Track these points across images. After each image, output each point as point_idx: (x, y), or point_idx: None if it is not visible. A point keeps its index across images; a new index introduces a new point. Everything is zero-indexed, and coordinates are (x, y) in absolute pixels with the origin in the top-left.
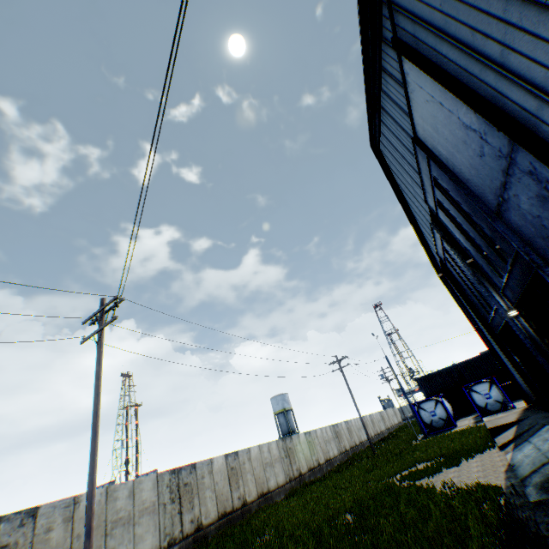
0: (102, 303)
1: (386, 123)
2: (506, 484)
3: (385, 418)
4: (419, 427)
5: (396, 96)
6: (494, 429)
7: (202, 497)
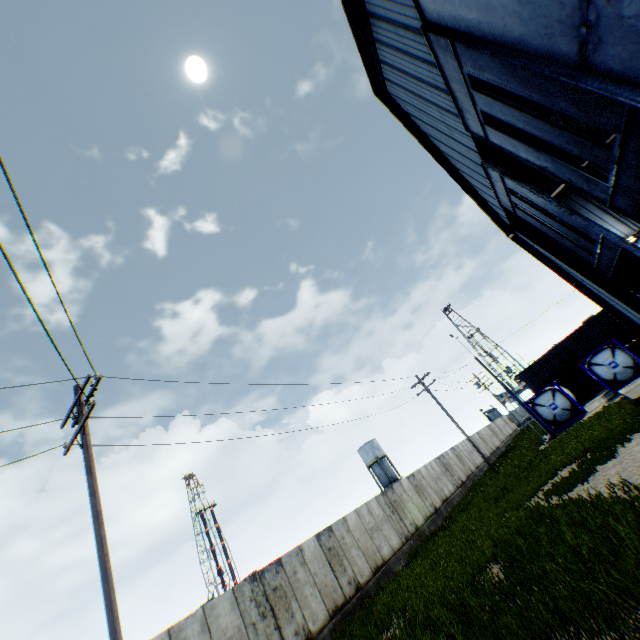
0: (77, 392)
1: (382, 38)
2: None
3: (496, 431)
4: (542, 427)
5: None
6: None
7: (301, 599)
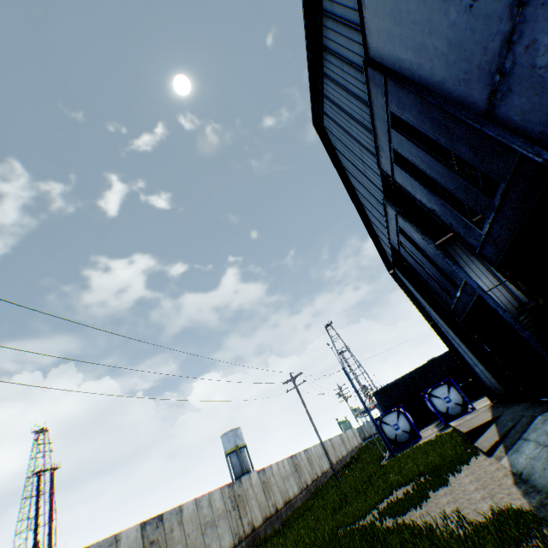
0: None
1: (330, 72)
2: (532, 504)
3: (345, 440)
4: (385, 444)
5: (342, 4)
6: (471, 432)
7: None
